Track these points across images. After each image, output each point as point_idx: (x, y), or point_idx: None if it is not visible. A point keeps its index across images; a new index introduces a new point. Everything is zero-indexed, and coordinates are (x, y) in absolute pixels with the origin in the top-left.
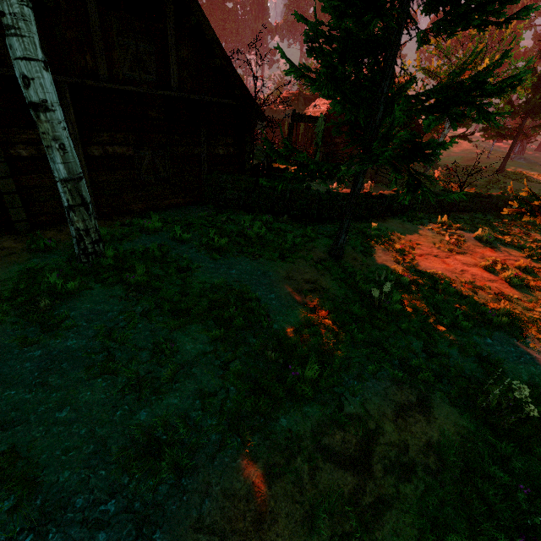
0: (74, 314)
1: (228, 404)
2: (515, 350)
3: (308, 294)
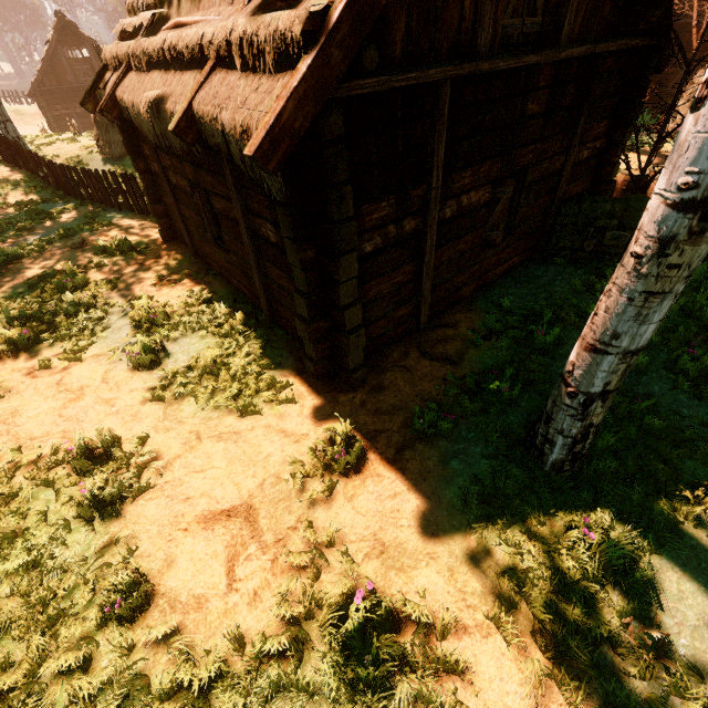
0: None
1: None
2: None
3: None
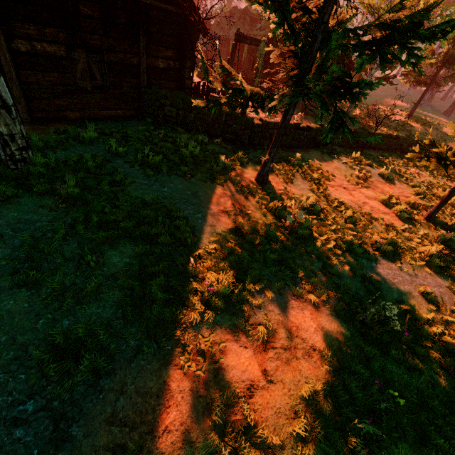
0: (0, 222)
1: (148, 314)
2: (392, 273)
3: (232, 216)
